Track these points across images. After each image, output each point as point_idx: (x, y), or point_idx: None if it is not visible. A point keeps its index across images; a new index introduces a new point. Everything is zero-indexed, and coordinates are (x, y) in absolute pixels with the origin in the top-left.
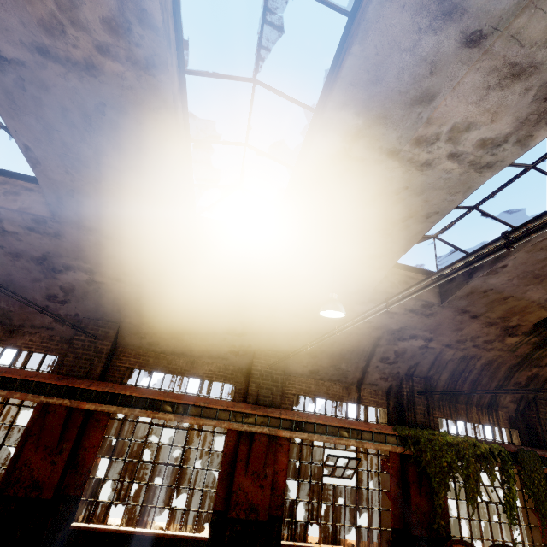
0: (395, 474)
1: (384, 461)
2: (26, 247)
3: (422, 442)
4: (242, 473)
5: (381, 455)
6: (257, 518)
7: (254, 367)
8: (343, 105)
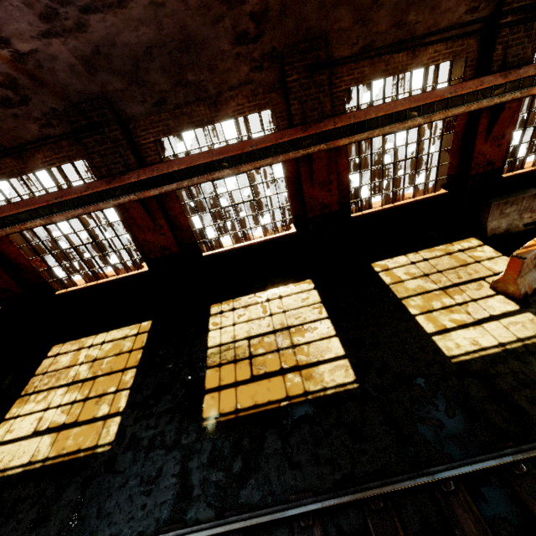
0: None
1: None
2: None
3: None
4: (481, 143)
5: None
6: (493, 168)
7: (502, 21)
8: None
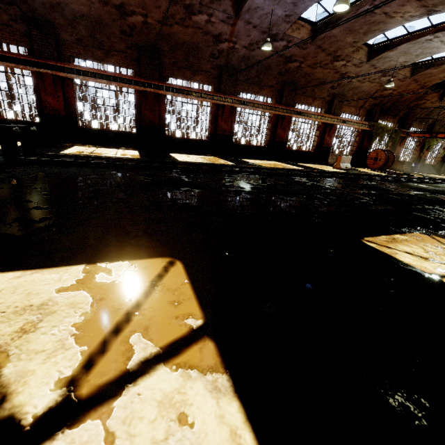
0: (360, 137)
1: (357, 134)
2: (287, 52)
3: (375, 127)
4: (327, 136)
5: (358, 132)
6: (328, 147)
7: (334, 102)
8: (442, 34)
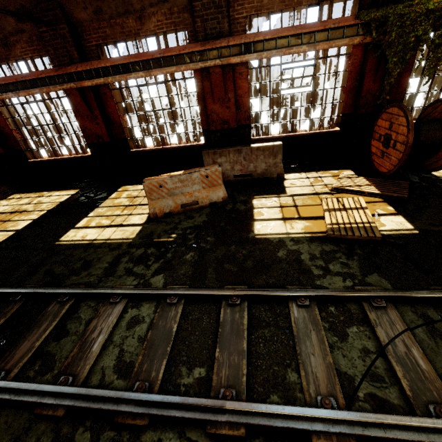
0: (354, 70)
1: (346, 61)
2: None
3: (390, 21)
4: (211, 102)
5: (342, 55)
6: (229, 127)
7: None
8: None
